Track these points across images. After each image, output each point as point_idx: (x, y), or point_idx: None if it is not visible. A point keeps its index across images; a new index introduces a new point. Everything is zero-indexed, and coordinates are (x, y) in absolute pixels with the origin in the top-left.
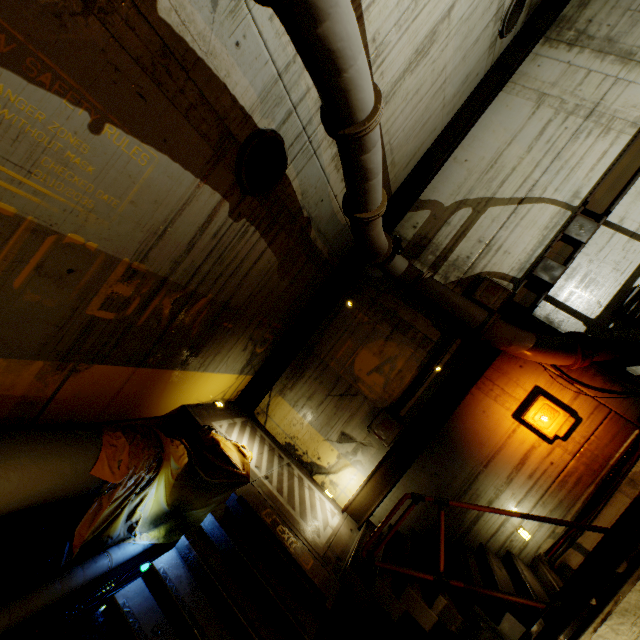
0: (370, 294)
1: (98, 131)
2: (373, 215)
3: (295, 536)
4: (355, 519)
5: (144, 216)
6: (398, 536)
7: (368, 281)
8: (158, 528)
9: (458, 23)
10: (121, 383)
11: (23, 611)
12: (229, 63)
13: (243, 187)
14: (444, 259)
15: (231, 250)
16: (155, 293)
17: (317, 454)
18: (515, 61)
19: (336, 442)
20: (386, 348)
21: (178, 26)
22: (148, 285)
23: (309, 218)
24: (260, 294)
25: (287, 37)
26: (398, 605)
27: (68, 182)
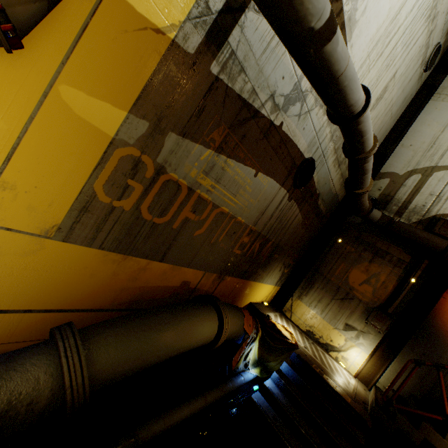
0: (353, 233)
1: (256, 176)
2: (366, 190)
3: (334, 383)
4: (364, 383)
5: (260, 205)
6: (401, 397)
7: (350, 225)
8: (256, 368)
9: (399, 77)
10: (233, 287)
11: (223, 391)
12: (299, 136)
13: (295, 185)
14: (405, 208)
15: (285, 216)
16: (255, 240)
17: (329, 338)
18: (437, 81)
19: (342, 330)
20: (370, 267)
21: (286, 131)
22: (253, 236)
23: (318, 194)
24: (291, 238)
25: (321, 118)
26: (417, 434)
27: (243, 197)
